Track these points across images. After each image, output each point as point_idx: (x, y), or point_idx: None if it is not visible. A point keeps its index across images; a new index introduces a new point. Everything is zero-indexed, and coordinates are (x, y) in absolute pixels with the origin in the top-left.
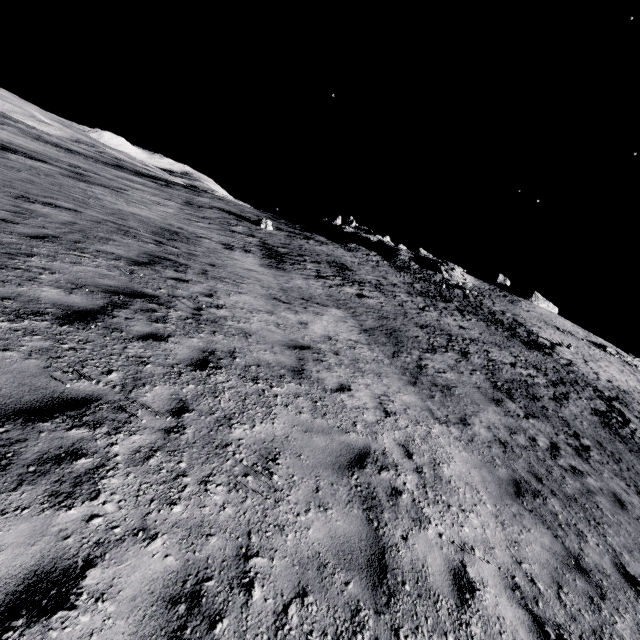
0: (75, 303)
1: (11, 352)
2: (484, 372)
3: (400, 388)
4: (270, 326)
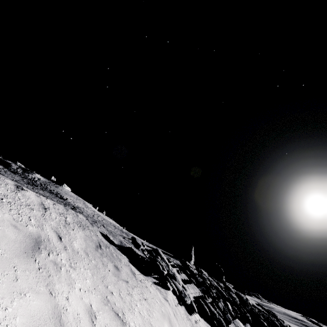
0: None
1: None
2: None
3: None
4: None
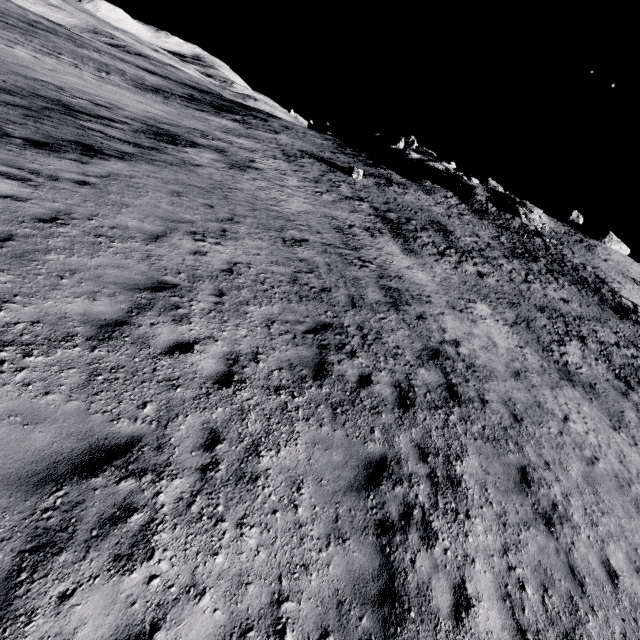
0: (439, 380)
1: (477, 440)
2: (603, 360)
3: (575, 398)
4: (487, 354)
